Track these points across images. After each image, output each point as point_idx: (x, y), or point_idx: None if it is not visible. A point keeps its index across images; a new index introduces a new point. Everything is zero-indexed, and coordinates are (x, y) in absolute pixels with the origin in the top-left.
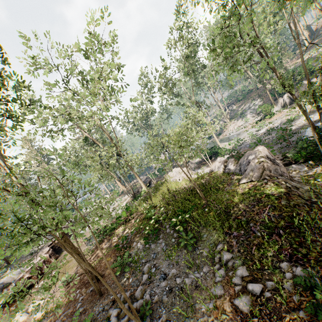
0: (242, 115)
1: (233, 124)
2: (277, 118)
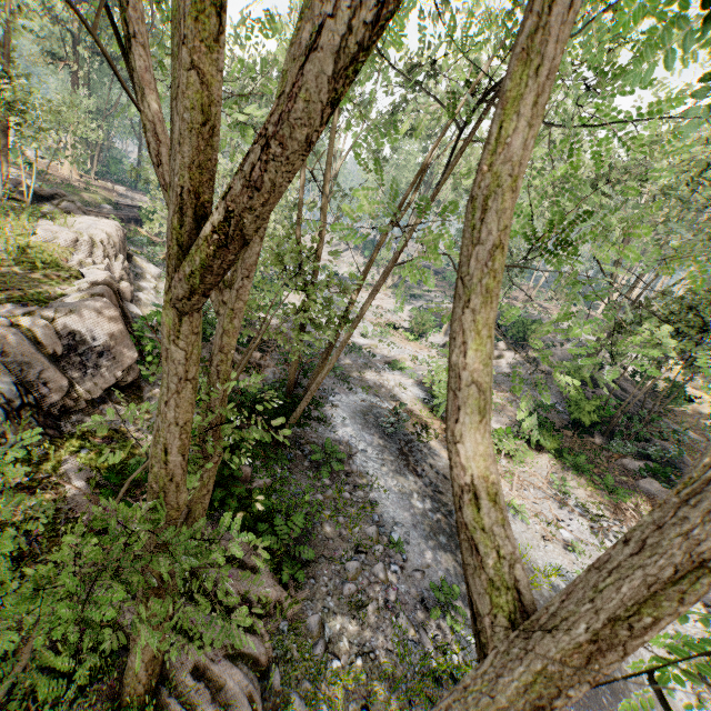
0: (406, 297)
1: (383, 295)
2: (406, 350)
